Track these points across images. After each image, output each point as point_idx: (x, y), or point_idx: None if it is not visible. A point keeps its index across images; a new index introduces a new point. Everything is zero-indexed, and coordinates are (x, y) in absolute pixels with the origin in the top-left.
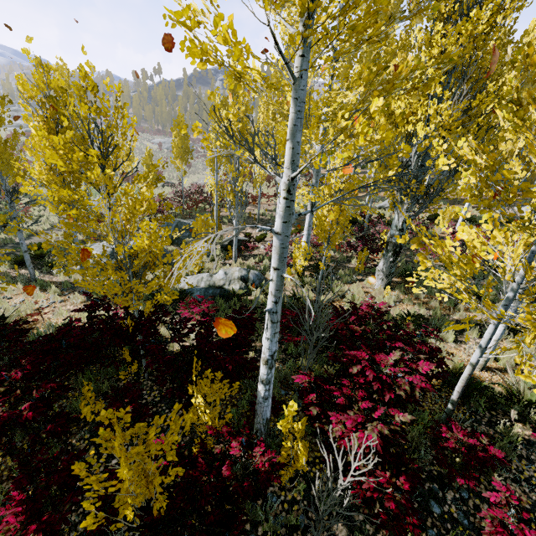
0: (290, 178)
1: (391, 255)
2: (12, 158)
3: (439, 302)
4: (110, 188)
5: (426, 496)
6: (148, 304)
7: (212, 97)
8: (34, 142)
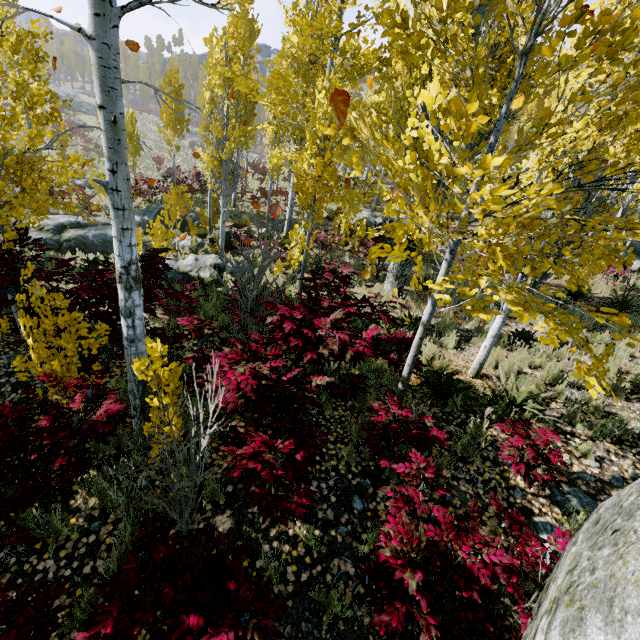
0: None
1: (404, 251)
2: None
3: (454, 312)
4: None
5: (351, 491)
6: None
7: None
8: None
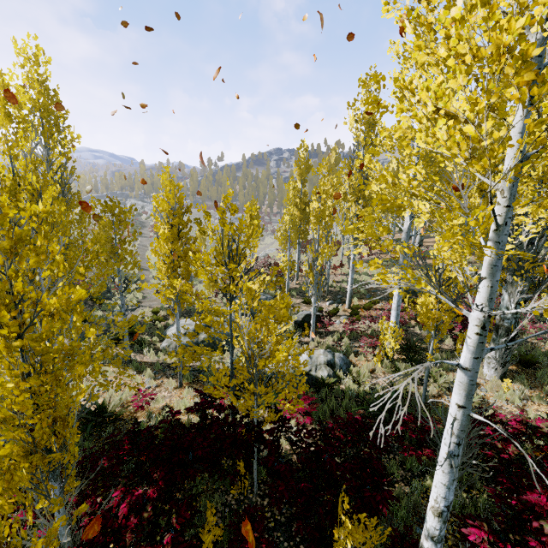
0: (486, 315)
1: (504, 340)
2: (130, 254)
3: None
4: (248, 299)
5: None
6: (277, 416)
7: (384, 233)
8: (160, 246)
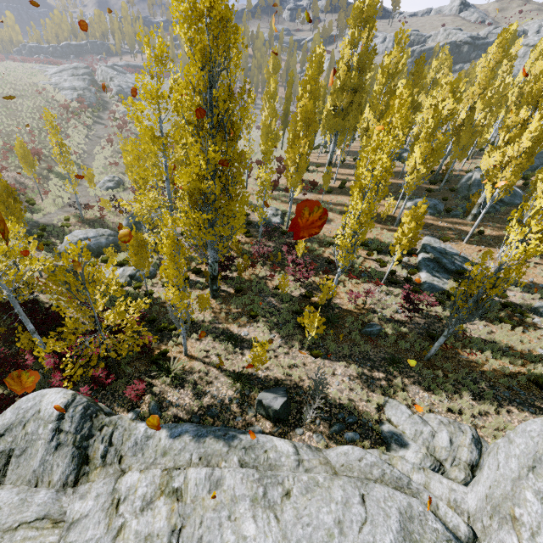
0: (2, 289)
1: (210, 279)
2: None
3: (228, 314)
4: None
5: (95, 390)
6: None
7: None
8: None
